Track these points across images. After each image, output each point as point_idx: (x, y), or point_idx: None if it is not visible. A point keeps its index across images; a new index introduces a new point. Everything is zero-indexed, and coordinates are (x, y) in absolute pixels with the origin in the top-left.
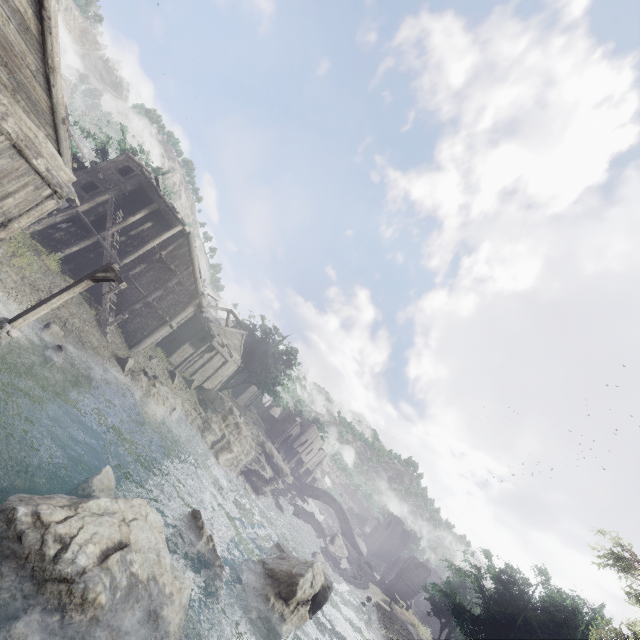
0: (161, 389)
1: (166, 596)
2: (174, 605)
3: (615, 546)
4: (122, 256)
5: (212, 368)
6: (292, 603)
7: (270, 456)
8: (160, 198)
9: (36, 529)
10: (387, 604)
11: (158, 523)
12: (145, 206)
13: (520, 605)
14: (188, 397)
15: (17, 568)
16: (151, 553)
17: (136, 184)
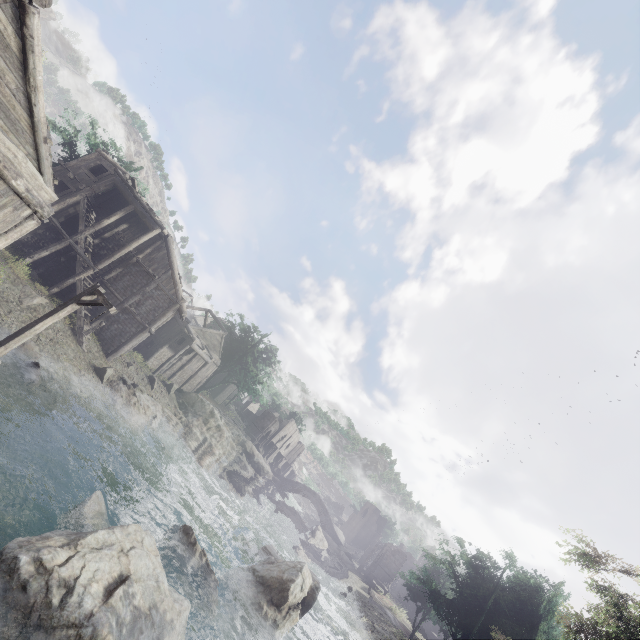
0: (141, 398)
1: (168, 622)
2: (175, 629)
3: (579, 542)
4: (96, 260)
5: (191, 370)
6: (284, 608)
7: (251, 455)
8: (136, 199)
9: (39, 576)
10: (366, 591)
11: (153, 546)
12: (119, 207)
13: (490, 587)
14: (168, 402)
15: (23, 618)
16: (150, 580)
17: (110, 184)
